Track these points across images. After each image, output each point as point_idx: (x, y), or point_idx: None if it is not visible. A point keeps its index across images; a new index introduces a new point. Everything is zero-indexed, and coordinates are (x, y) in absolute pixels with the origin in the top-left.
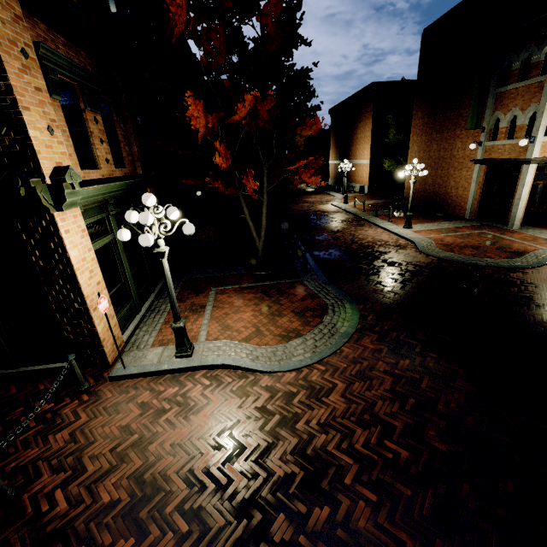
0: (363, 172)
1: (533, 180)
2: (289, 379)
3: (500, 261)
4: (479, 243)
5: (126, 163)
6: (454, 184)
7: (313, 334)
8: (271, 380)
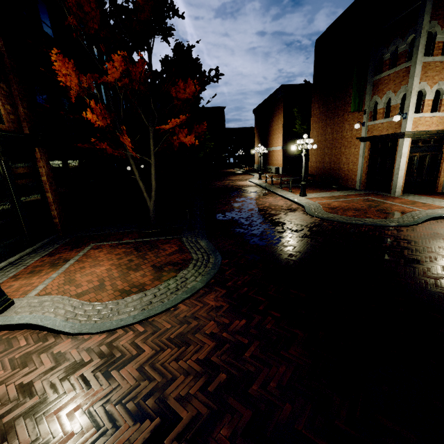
0: (278, 156)
1: (410, 152)
2: (91, 344)
3: (378, 221)
4: (362, 206)
5: (5, 120)
6: (345, 160)
7: (157, 289)
8: (70, 345)
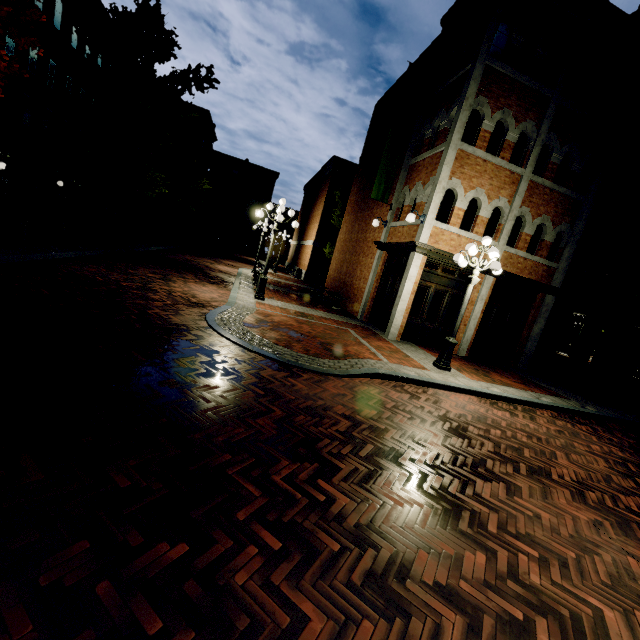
0: (307, 254)
1: (423, 279)
2: None
3: (290, 354)
4: (311, 332)
5: None
6: (359, 273)
7: None
8: None
